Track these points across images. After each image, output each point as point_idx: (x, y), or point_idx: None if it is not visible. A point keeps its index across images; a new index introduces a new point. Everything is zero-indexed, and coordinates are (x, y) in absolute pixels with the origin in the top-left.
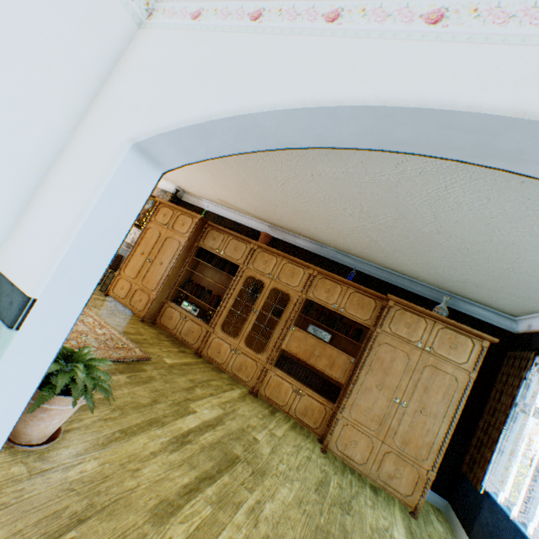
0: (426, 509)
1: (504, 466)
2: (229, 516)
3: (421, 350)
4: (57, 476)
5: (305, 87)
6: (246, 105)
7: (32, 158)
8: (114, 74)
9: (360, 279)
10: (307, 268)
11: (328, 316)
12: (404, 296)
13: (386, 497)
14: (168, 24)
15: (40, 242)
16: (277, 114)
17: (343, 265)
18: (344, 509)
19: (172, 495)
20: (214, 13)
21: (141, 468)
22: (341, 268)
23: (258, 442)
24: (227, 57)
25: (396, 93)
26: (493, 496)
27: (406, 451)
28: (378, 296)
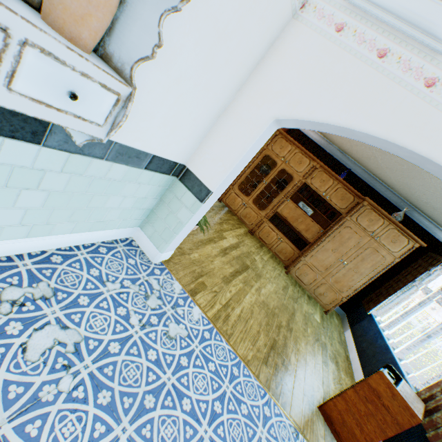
0: (332, 312)
1: (387, 307)
2: (249, 289)
3: (371, 238)
4: (187, 256)
5: (391, 129)
6: (353, 126)
7: (216, 113)
8: (267, 55)
9: (349, 176)
10: (313, 160)
11: (315, 198)
12: (376, 198)
13: (314, 302)
14: (316, 25)
15: (215, 163)
16: (368, 135)
17: (339, 163)
18: (294, 301)
19: (227, 275)
20: (353, 34)
21: (213, 261)
22: (337, 164)
23: (256, 261)
24: (352, 82)
25: (436, 156)
26: (373, 317)
27: (334, 286)
28: (357, 195)
